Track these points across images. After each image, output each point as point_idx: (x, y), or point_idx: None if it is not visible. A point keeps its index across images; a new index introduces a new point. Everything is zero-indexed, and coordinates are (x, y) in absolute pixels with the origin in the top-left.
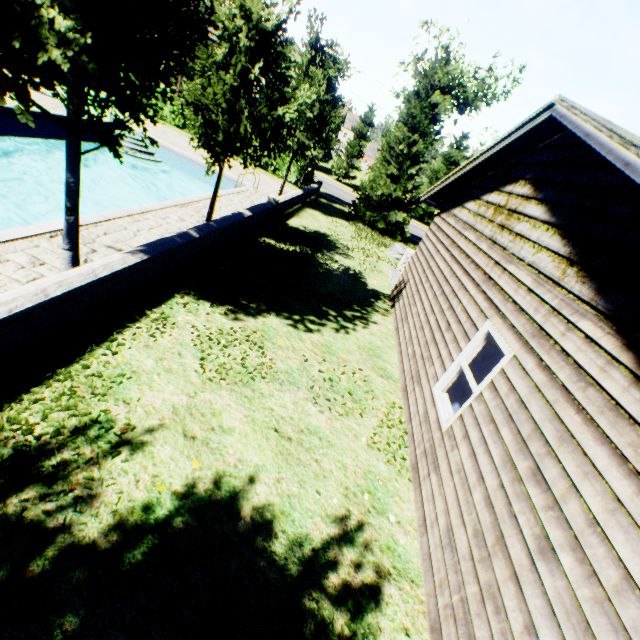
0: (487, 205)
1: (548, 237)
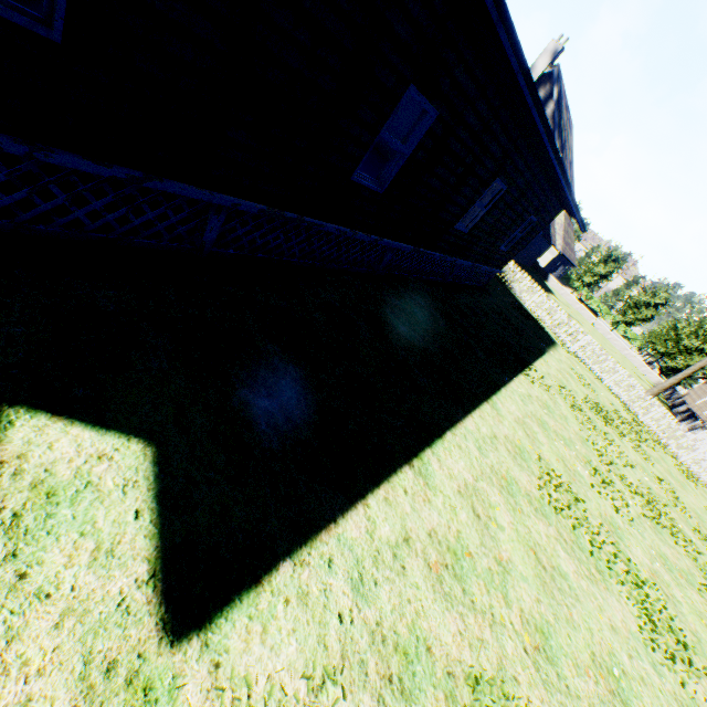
0: None
1: None
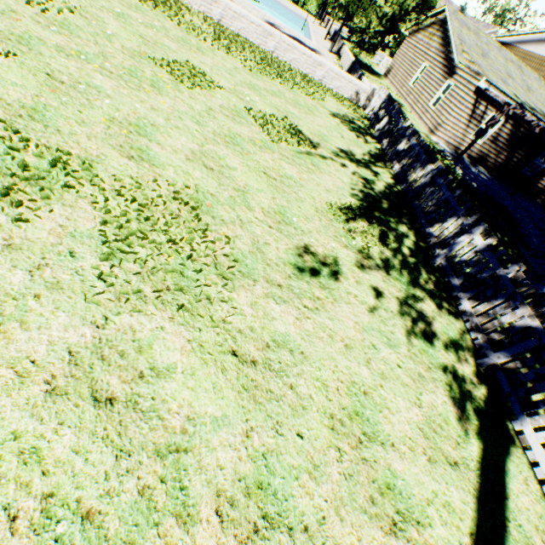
0: (427, 33)
1: (439, 41)
